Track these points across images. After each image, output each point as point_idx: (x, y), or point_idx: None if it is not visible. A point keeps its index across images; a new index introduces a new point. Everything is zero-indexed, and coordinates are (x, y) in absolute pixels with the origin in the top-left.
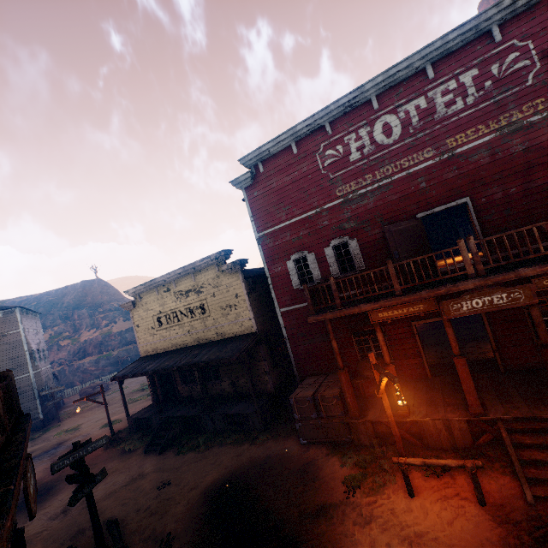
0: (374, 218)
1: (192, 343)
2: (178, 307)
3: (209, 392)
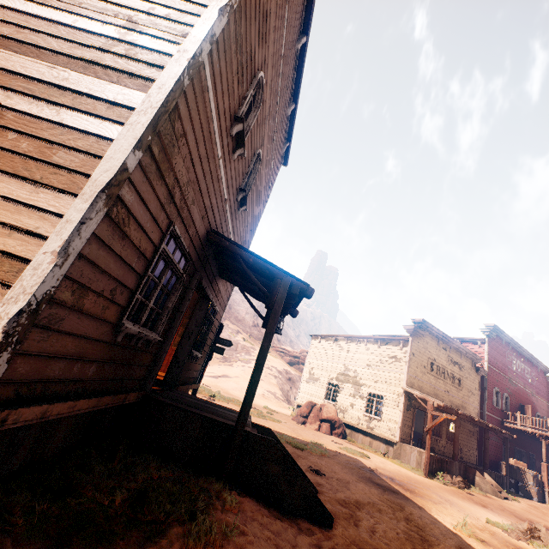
0: (513, 394)
1: (447, 402)
2: (447, 367)
3: (446, 450)
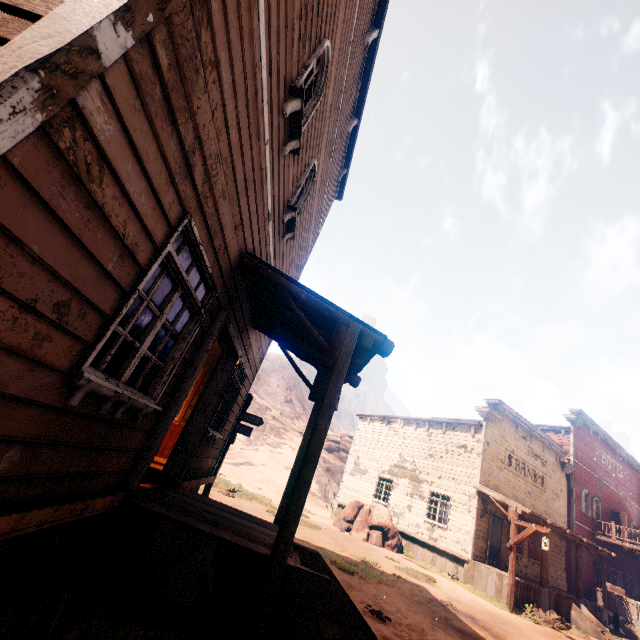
0: (604, 498)
1: (528, 507)
2: (528, 462)
3: (529, 571)
